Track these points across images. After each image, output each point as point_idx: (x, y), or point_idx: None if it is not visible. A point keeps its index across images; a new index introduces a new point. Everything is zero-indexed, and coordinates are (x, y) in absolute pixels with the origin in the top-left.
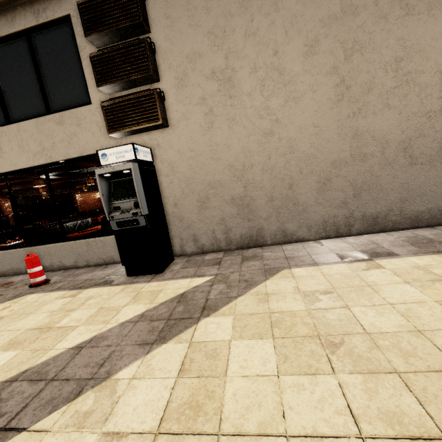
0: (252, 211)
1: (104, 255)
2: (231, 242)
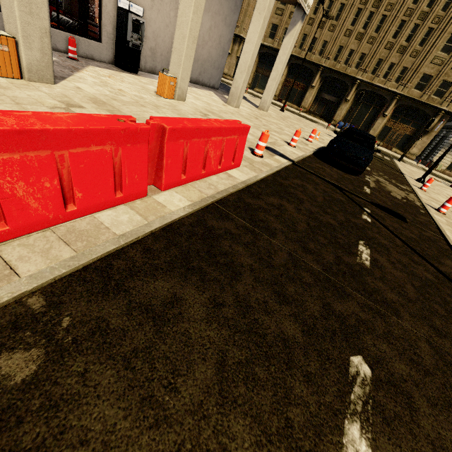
0: (155, 57)
1: (88, 52)
2: (146, 69)
